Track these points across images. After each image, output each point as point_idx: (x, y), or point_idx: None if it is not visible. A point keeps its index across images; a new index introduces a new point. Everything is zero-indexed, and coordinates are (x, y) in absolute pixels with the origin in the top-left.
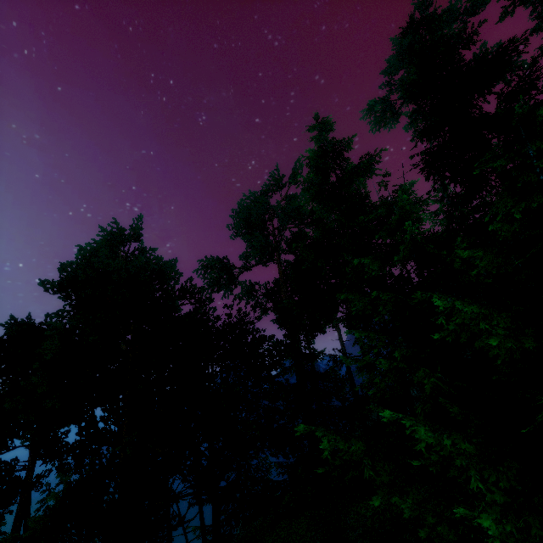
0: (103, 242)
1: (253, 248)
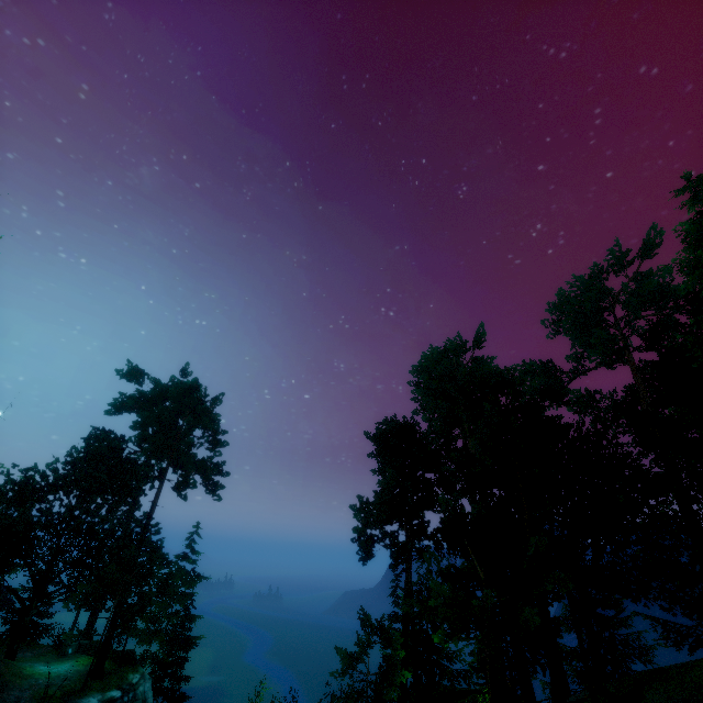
0: (451, 352)
1: (586, 347)
